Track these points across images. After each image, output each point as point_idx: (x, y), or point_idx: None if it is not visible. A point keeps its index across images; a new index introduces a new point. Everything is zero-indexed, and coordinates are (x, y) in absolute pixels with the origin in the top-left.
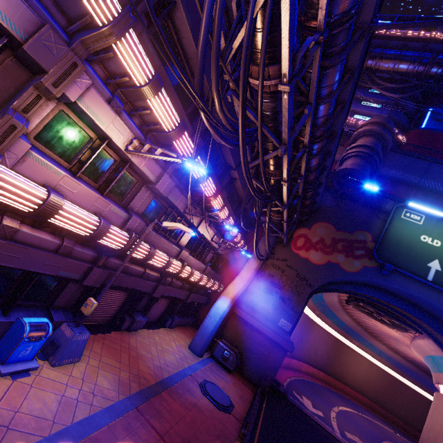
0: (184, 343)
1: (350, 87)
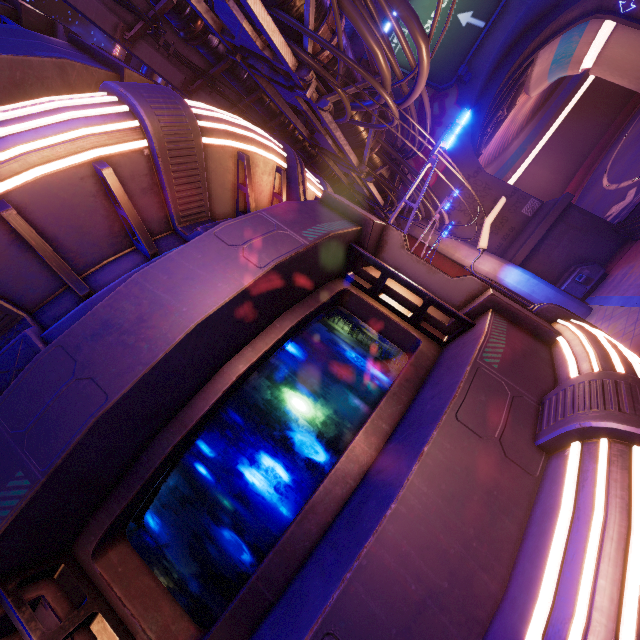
0: None
1: None
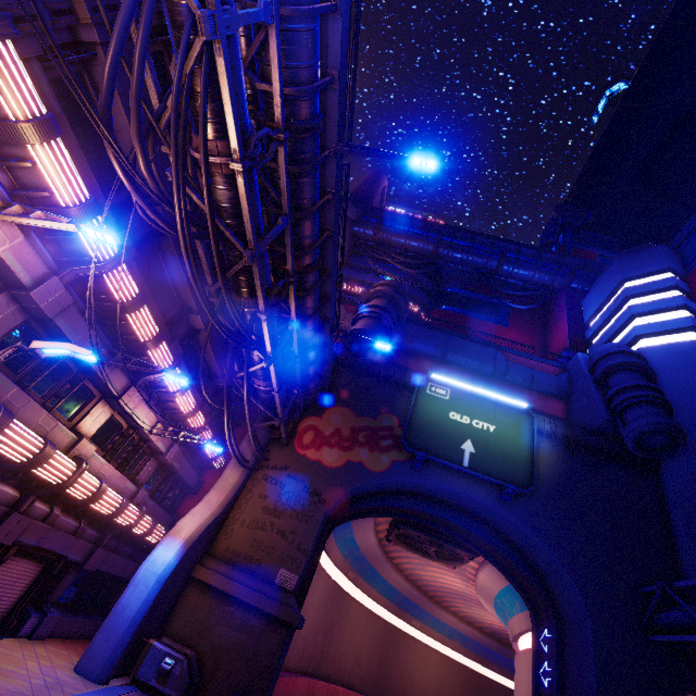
0: (65, 663)
1: (333, 212)
